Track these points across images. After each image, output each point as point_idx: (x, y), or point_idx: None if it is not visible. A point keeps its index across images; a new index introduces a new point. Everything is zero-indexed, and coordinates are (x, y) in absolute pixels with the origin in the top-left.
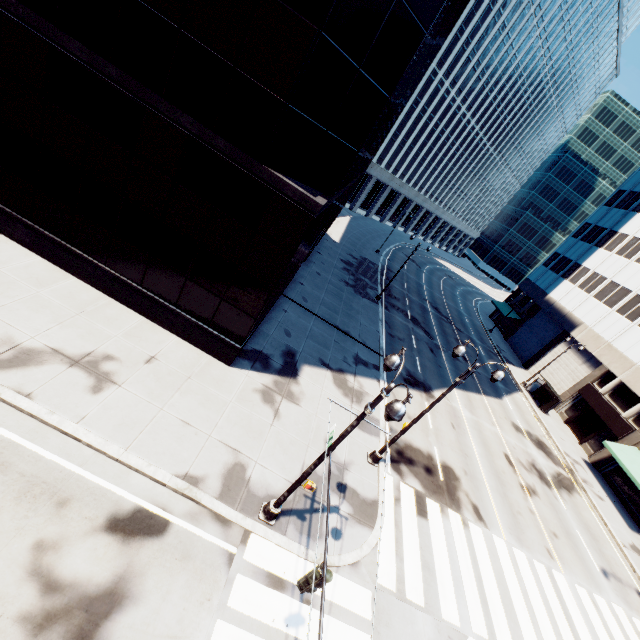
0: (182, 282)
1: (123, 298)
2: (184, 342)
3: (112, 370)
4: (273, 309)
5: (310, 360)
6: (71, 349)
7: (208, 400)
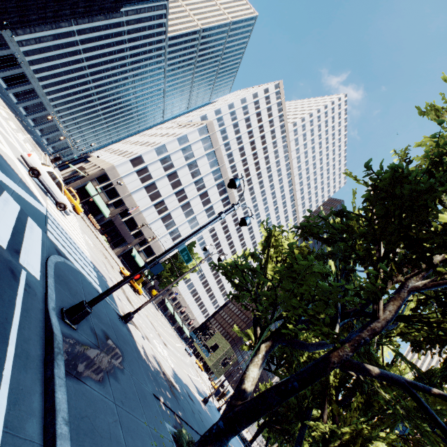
0: None
1: None
2: None
3: None
4: None
5: None
6: None
7: None
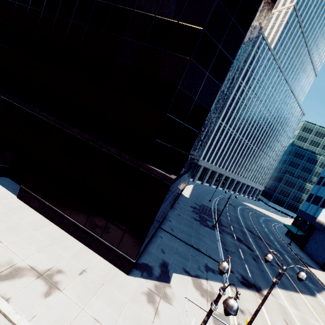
0: (105, 223)
1: (75, 234)
2: (103, 259)
3: (59, 280)
4: (154, 236)
5: (177, 269)
6: (41, 266)
7: (112, 301)
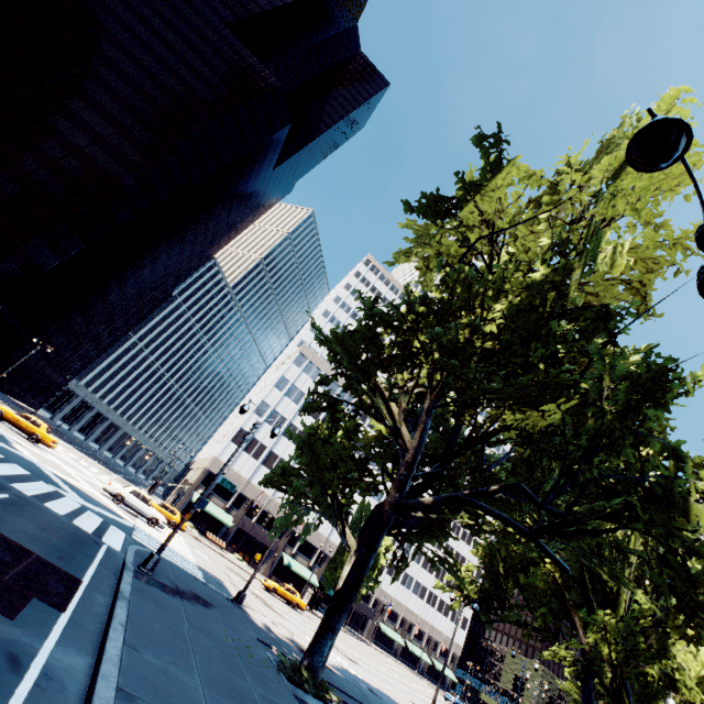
0: None
1: None
2: None
3: None
4: None
5: None
6: None
7: None
